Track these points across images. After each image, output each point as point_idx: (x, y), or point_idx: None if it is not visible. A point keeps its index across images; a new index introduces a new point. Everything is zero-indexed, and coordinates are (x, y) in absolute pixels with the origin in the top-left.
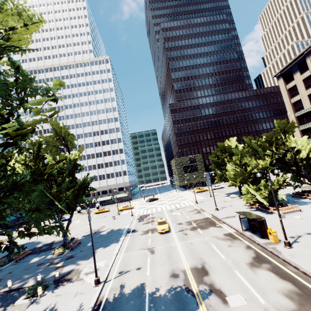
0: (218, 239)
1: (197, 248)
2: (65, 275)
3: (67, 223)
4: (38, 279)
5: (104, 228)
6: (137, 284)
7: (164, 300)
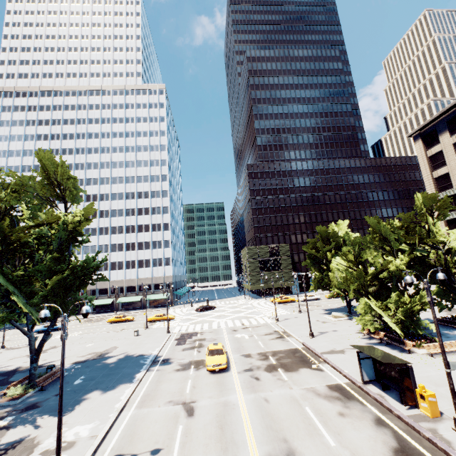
0: (318, 396)
1: (278, 413)
2: (1, 453)
3: (42, 338)
4: None
5: (115, 350)
6: None
7: None
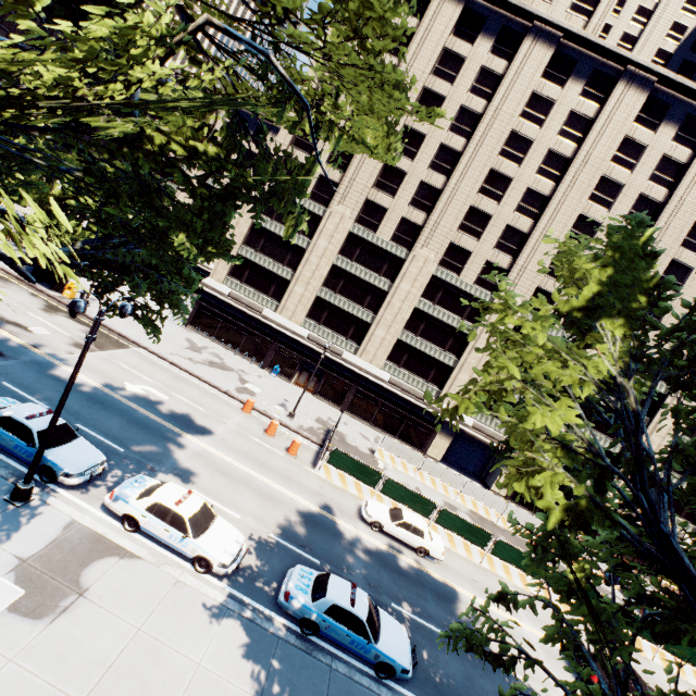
0: None
1: None
2: None
3: None
4: None
5: None
6: None
7: None
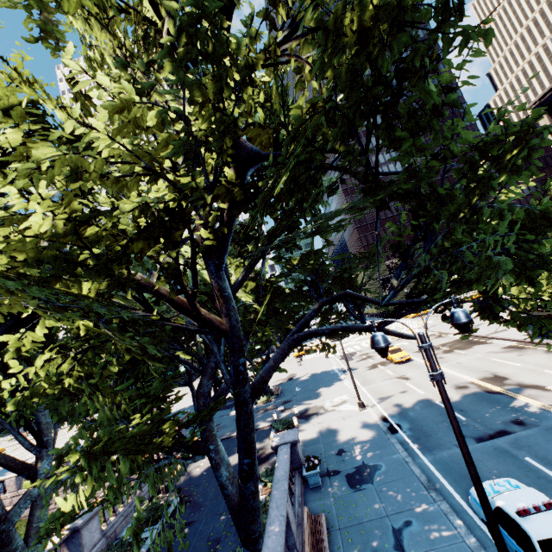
0: (497, 353)
1: (472, 365)
2: (305, 412)
3: None
4: (275, 417)
5: (297, 374)
6: (417, 400)
7: (466, 402)
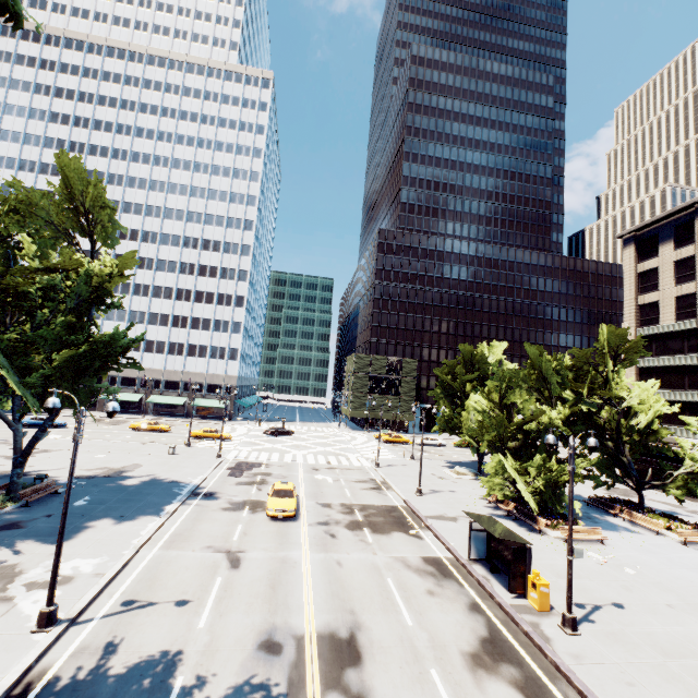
0: (408, 568)
1: (350, 580)
2: None
3: (34, 435)
4: None
5: (139, 469)
6: (161, 651)
7: None
